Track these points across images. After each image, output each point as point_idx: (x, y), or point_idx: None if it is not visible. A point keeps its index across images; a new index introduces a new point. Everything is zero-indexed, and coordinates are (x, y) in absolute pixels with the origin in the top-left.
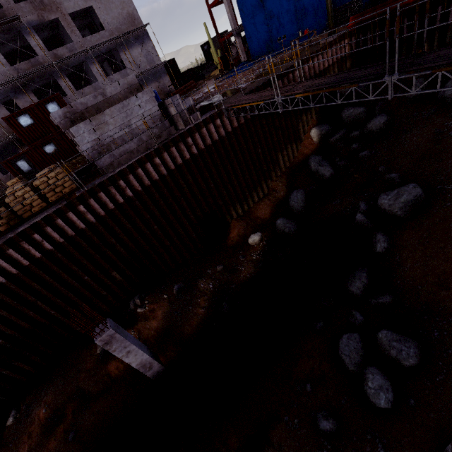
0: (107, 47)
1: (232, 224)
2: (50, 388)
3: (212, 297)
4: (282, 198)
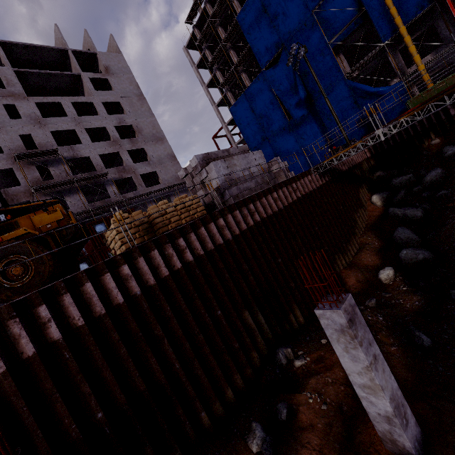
0: (162, 193)
1: (343, 273)
2: None
3: (392, 332)
4: (379, 247)
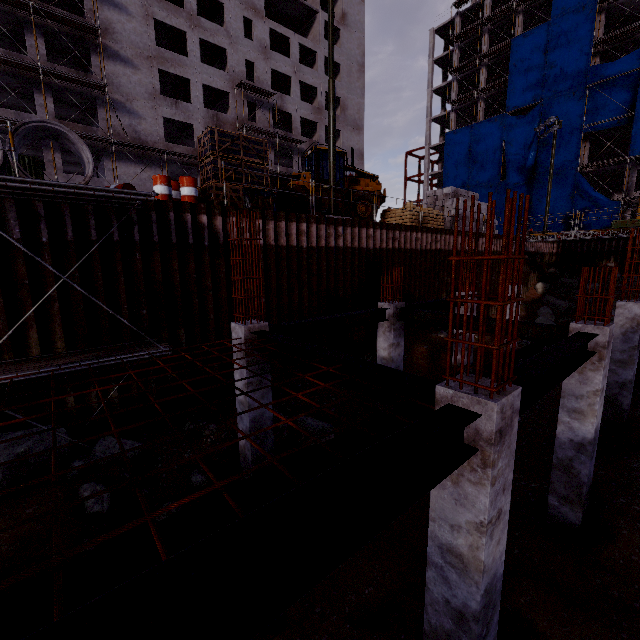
0: None
1: (493, 316)
2: (413, 342)
3: None
4: (524, 315)
